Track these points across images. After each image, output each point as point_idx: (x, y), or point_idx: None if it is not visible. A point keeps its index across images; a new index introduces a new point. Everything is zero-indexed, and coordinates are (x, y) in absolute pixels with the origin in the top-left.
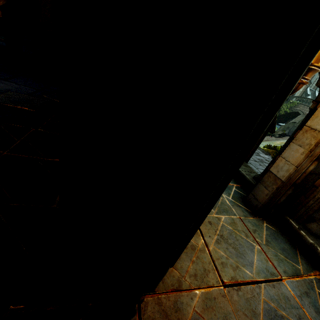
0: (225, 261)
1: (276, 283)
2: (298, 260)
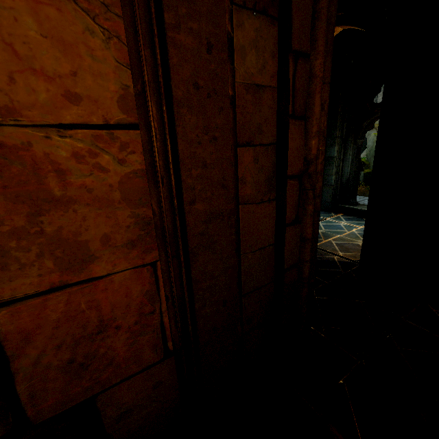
0: None
1: None
2: None
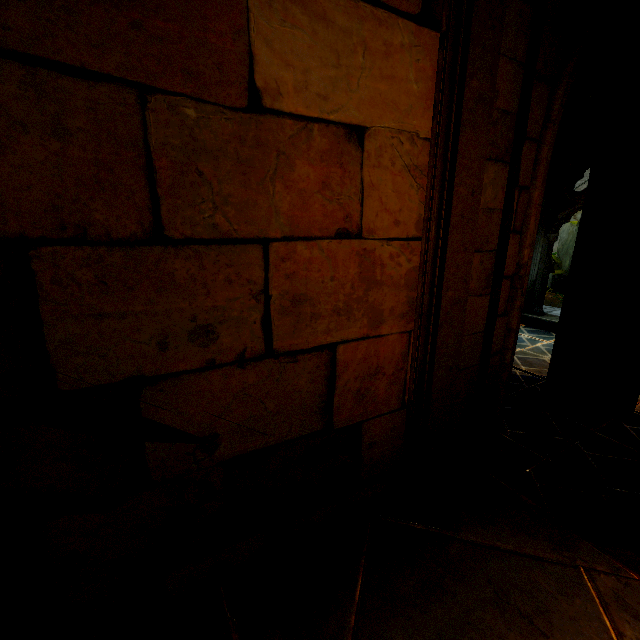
0: None
1: None
2: None
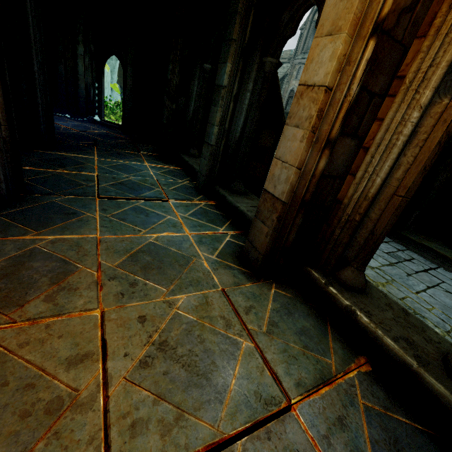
0: (147, 415)
1: (277, 422)
2: (329, 346)
